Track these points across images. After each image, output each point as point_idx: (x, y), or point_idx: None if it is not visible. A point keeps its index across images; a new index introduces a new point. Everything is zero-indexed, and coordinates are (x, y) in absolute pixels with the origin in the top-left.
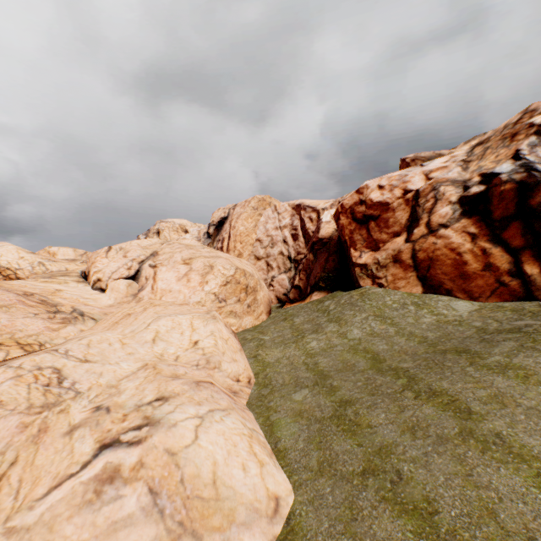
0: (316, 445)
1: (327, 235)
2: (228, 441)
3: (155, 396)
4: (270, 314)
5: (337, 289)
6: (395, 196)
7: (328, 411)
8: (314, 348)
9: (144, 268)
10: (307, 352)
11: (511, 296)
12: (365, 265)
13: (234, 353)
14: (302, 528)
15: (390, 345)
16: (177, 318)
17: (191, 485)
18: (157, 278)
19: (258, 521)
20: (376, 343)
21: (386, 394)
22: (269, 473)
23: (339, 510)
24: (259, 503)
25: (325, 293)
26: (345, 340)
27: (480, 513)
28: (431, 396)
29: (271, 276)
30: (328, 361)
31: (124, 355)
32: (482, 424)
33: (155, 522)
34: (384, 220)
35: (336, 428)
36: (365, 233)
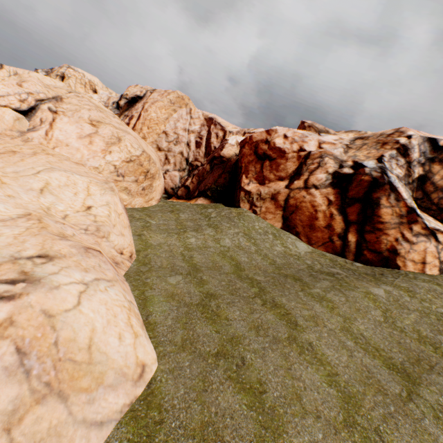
0: (182, 325)
1: (228, 156)
2: (109, 311)
3: (37, 252)
4: (158, 202)
5: (219, 202)
6: (292, 149)
7: (196, 299)
8: (193, 244)
9: (41, 108)
10: (186, 245)
11: (333, 250)
12: (250, 192)
13: (124, 228)
14: (161, 392)
15: (250, 259)
16: (74, 177)
17: (65, 348)
18: (55, 126)
19: (124, 384)
20: (240, 255)
21: (243, 297)
22: (141, 344)
23: (194, 382)
24: (128, 369)
25: (209, 202)
26: (218, 245)
27: (292, 396)
28: (273, 307)
29: (166, 169)
30: (202, 258)
31: (2, 195)
32: (302, 335)
33: (18, 383)
34: (277, 164)
35: (200, 314)
36: (259, 168)
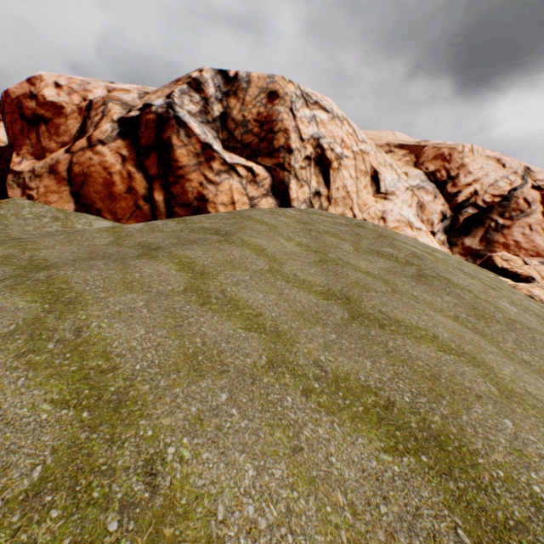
0: None
1: (6, 138)
2: None
3: None
4: None
5: None
6: (73, 102)
7: None
8: None
9: None
10: None
11: (145, 219)
12: (22, 173)
13: None
14: None
15: None
16: None
17: None
18: None
19: None
20: None
21: None
22: None
23: None
24: None
25: None
26: None
27: None
28: None
29: None
30: None
31: None
32: None
33: None
34: (56, 125)
35: None
36: (35, 138)
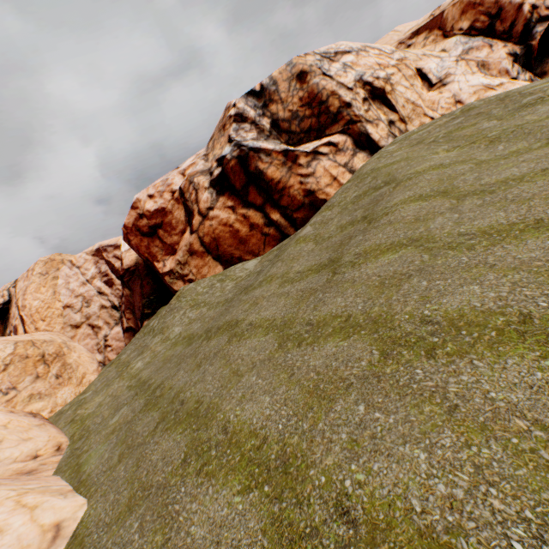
0: (121, 443)
1: (133, 262)
2: None
3: None
4: (100, 372)
5: None
6: (167, 200)
7: (140, 407)
8: (140, 368)
9: None
10: (132, 376)
11: (276, 240)
12: (172, 270)
13: (25, 432)
14: (87, 525)
15: (203, 320)
16: None
17: None
18: None
19: None
20: (193, 327)
21: (189, 355)
22: (46, 509)
23: (127, 475)
24: (28, 548)
25: None
26: (168, 342)
27: (229, 378)
28: (217, 332)
29: (103, 337)
30: (151, 369)
31: None
32: (243, 324)
33: None
34: (168, 224)
35: (142, 414)
36: (160, 243)
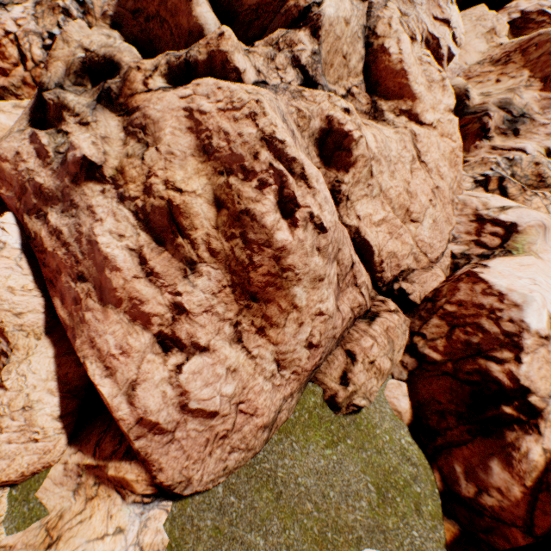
0: None
1: None
2: None
3: None
4: None
5: None
6: (1, 35)
7: None
8: None
9: None
10: None
11: None
12: (6, 87)
13: None
14: None
15: None
16: None
17: None
18: None
19: None
20: None
21: None
22: None
23: None
24: None
25: None
26: None
27: None
28: None
29: None
30: None
31: None
32: None
33: None
34: (2, 53)
35: None
36: None
